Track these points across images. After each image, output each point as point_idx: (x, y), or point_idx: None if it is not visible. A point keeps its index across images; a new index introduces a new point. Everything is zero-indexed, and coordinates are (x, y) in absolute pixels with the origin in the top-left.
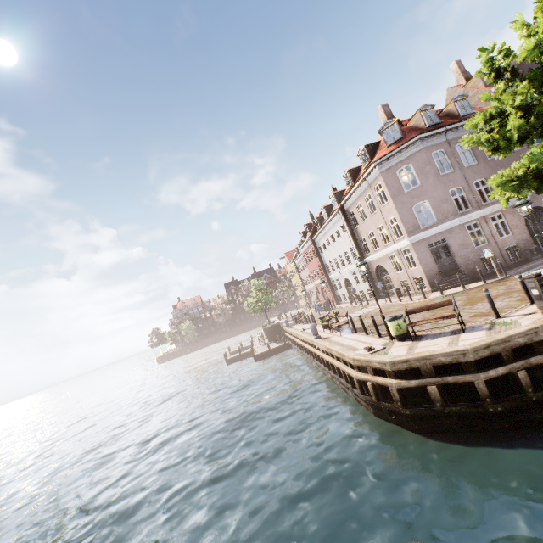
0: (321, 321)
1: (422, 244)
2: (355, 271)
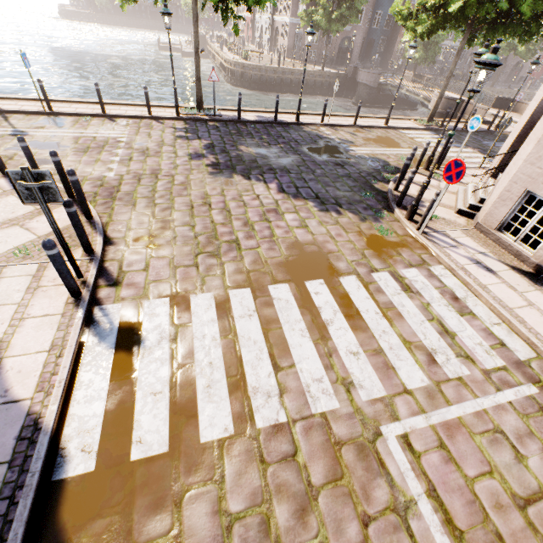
0: (228, 44)
1: (294, 27)
2: (267, 22)
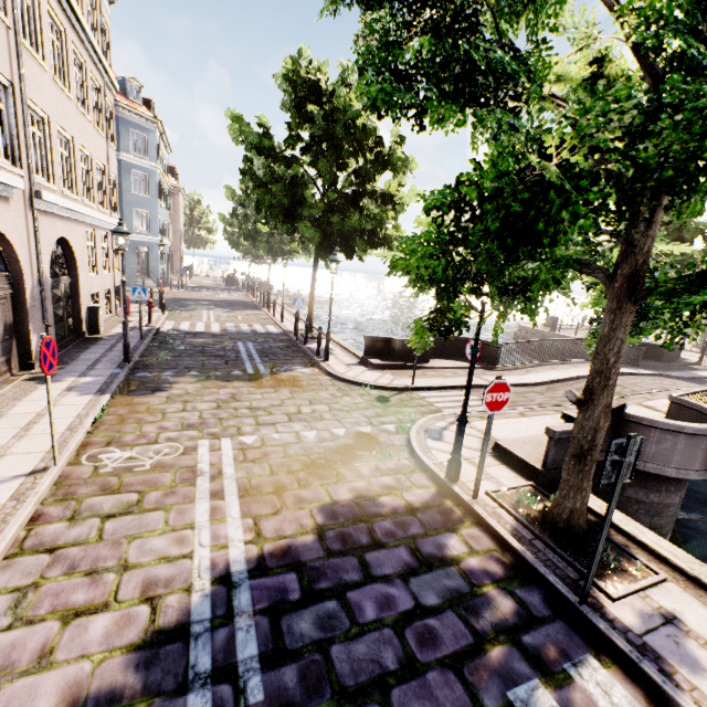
0: None
1: None
2: None
